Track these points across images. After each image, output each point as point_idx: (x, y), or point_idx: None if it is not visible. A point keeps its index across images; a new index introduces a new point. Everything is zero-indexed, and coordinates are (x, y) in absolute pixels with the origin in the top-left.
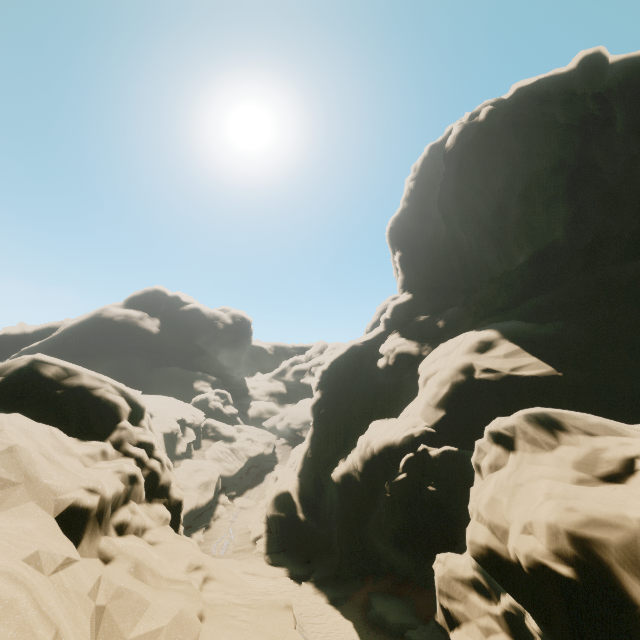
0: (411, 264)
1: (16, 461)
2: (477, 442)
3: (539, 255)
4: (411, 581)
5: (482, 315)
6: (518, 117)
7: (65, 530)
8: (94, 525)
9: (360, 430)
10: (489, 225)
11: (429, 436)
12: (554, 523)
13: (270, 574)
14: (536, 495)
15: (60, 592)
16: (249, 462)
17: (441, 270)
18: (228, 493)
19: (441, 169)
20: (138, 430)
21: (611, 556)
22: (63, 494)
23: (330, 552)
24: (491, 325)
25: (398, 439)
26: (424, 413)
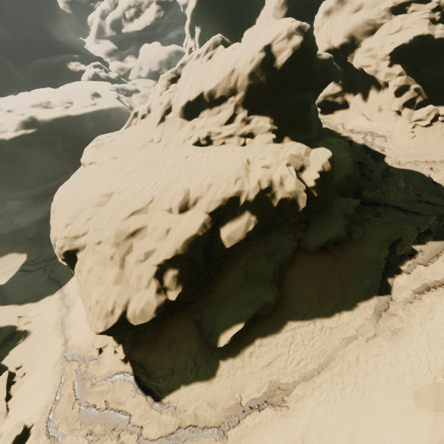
0: None
1: None
2: (316, 16)
3: None
4: None
5: None
6: None
7: None
8: None
9: (232, 42)
10: None
11: None
12: (344, 29)
13: None
14: (338, 25)
15: None
16: None
17: None
18: None
19: None
20: None
21: (355, 31)
22: None
23: None
24: None
25: None
26: (274, 15)
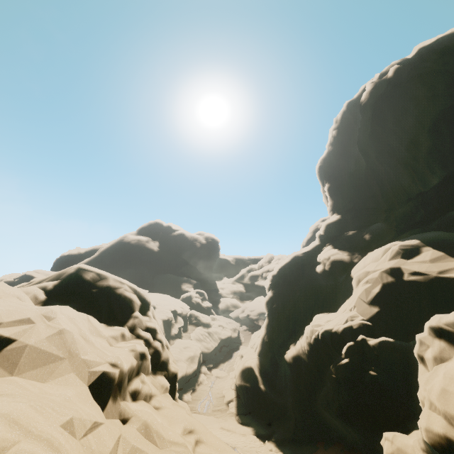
0: (338, 192)
1: (63, 341)
2: (418, 336)
3: (452, 176)
4: (358, 451)
5: (403, 228)
6: (422, 70)
7: (95, 396)
8: (115, 392)
9: (305, 321)
10: (403, 156)
11: (366, 328)
12: None
13: (240, 431)
14: None
15: (88, 453)
16: (221, 343)
17: (363, 195)
18: (207, 365)
19: (358, 118)
20: (146, 318)
21: None
22: (94, 367)
23: (286, 418)
24: (413, 236)
25: (339, 330)
26: (360, 309)
